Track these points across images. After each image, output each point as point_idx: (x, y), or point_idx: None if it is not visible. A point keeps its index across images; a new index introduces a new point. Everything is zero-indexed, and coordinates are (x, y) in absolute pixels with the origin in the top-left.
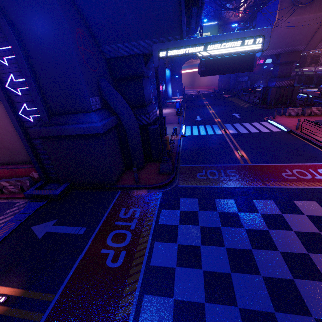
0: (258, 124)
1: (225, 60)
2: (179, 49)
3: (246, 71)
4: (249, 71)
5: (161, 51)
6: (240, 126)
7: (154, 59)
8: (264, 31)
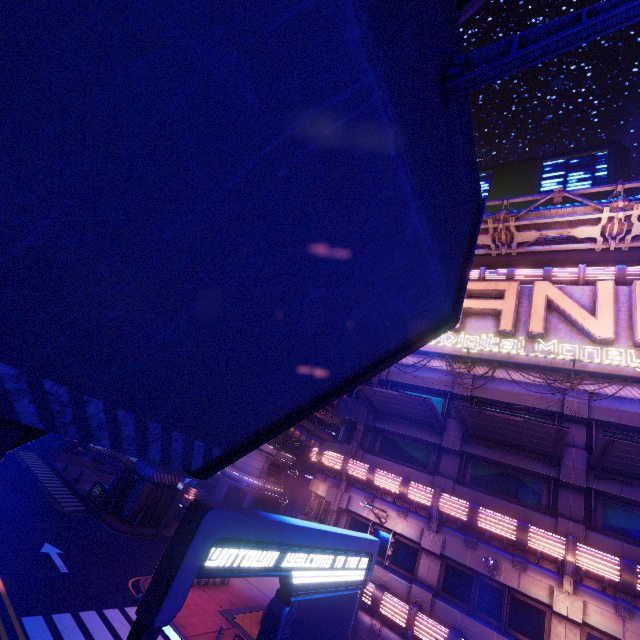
0: (125, 617)
1: (326, 603)
2: (267, 546)
3: (340, 637)
4: (343, 638)
5: (221, 541)
6: (77, 630)
7: (180, 575)
8: (374, 546)
